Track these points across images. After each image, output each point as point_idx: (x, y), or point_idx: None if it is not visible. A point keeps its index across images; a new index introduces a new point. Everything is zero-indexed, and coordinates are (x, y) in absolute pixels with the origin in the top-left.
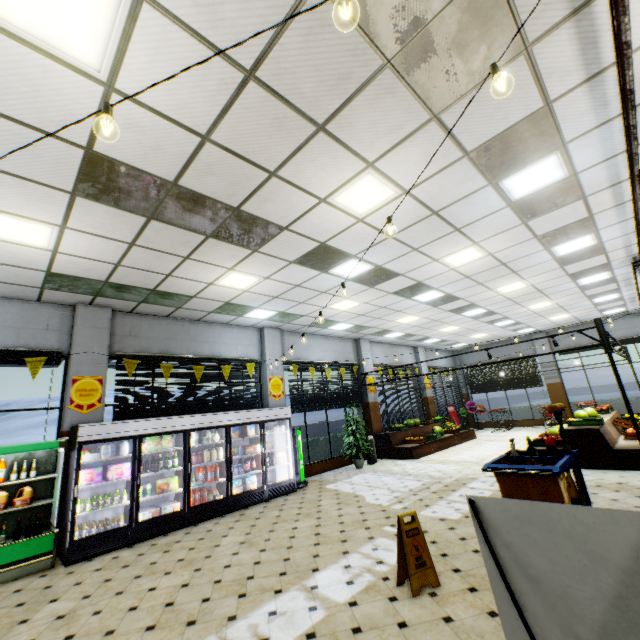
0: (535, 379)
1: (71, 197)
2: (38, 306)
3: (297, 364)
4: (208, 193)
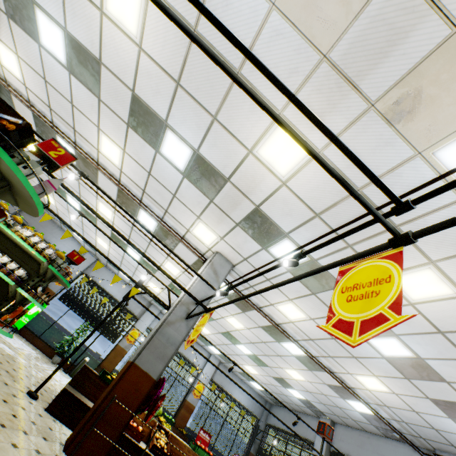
0: None
1: None
2: None
3: (94, 283)
4: None
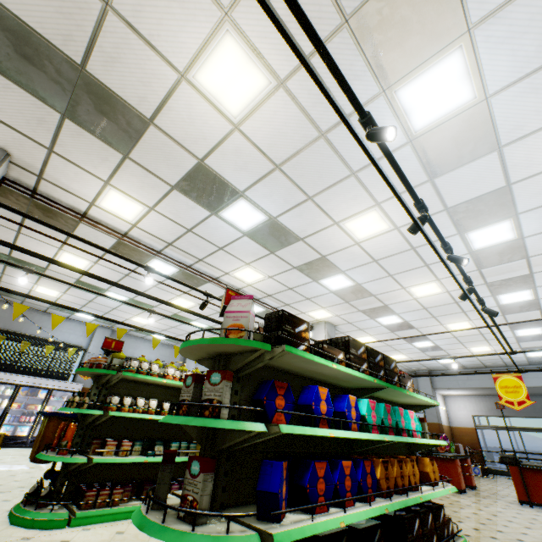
0: None
1: None
2: None
3: None
4: None
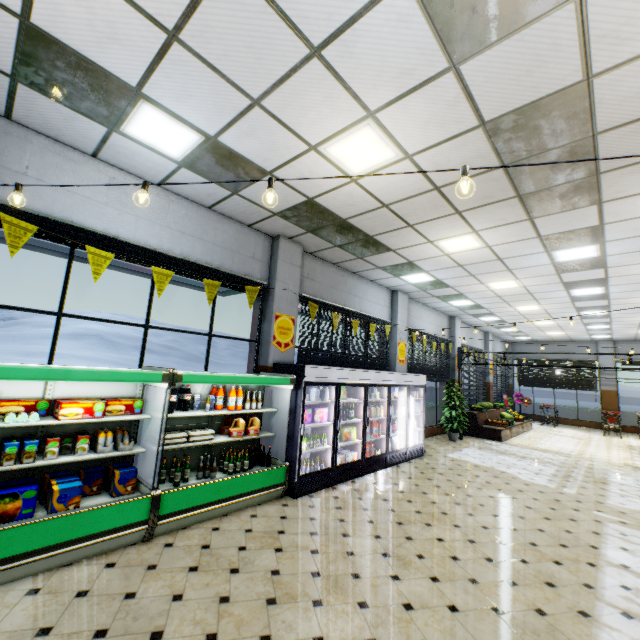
0: (590, 383)
1: (473, 127)
2: (247, 231)
3: (410, 332)
4: (603, 152)
